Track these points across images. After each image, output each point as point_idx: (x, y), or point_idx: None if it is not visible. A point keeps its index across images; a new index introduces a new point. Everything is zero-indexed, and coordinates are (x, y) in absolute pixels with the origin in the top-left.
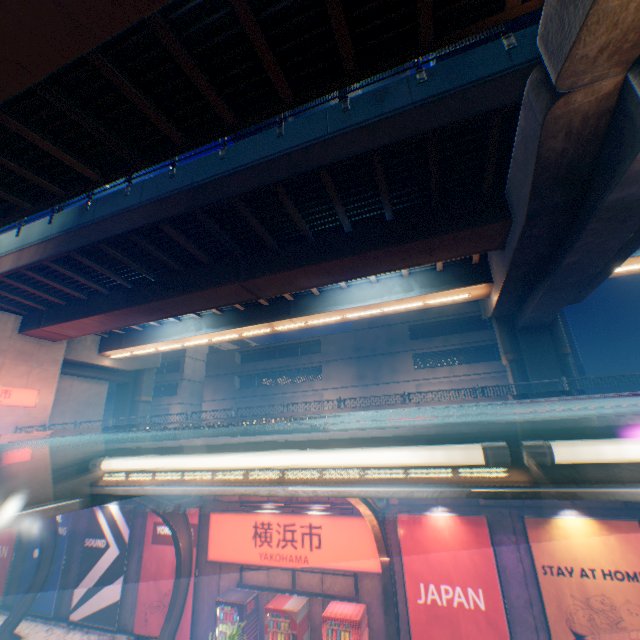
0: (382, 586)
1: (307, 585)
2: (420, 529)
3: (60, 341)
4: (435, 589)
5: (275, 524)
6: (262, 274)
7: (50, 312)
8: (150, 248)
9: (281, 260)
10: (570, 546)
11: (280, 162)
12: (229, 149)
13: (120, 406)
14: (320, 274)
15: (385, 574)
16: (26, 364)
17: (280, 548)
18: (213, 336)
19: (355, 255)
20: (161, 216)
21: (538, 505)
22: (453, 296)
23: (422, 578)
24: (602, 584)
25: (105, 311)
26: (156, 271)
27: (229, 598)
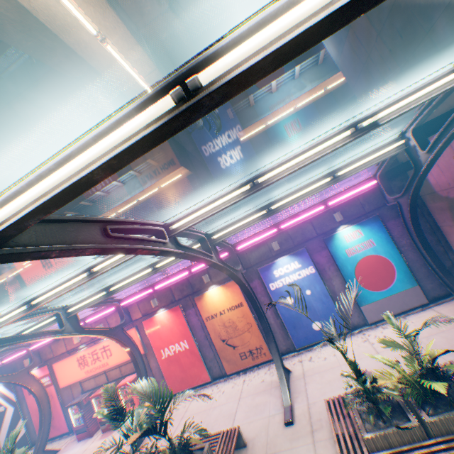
0: (132, 361)
1: (115, 374)
2: (154, 324)
3: None
4: (168, 348)
5: (88, 354)
6: None
7: None
8: None
9: None
10: (214, 302)
11: None
12: None
13: None
14: None
15: (132, 355)
16: None
17: (94, 364)
18: None
19: None
20: None
21: (200, 289)
22: (174, 178)
23: (161, 346)
24: (228, 313)
25: None
26: None
27: (75, 401)
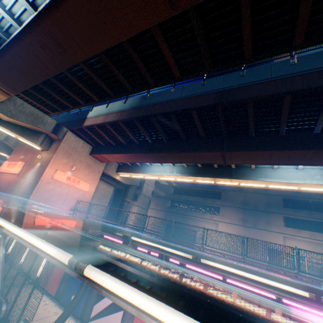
0: None
1: None
2: None
3: (103, 162)
4: None
5: None
6: (240, 149)
7: (106, 147)
8: (176, 123)
9: (255, 143)
10: None
11: (293, 79)
12: (247, 71)
13: (116, 200)
14: (281, 157)
15: None
16: (88, 170)
17: None
18: (177, 177)
19: (322, 149)
20: (194, 105)
21: None
22: None
23: None
24: None
25: (134, 152)
26: (168, 136)
27: None
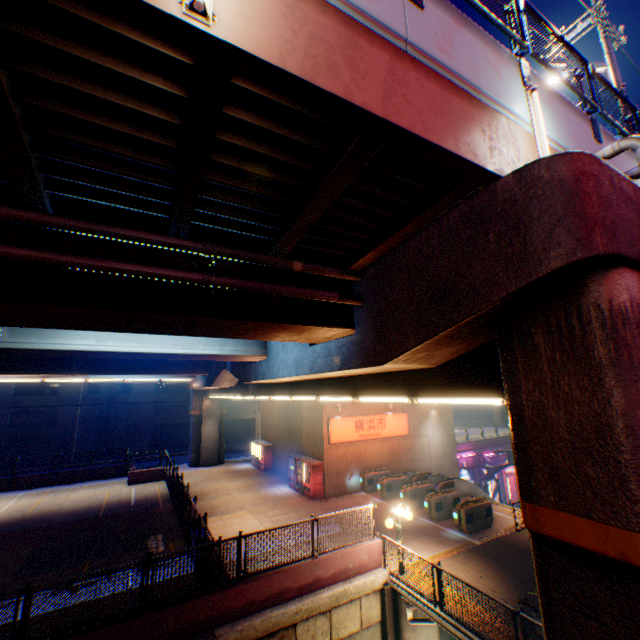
0: None
1: None
2: None
3: None
4: None
5: None
6: None
7: None
8: None
9: None
10: None
11: None
12: None
13: None
14: None
15: None
16: None
17: None
18: None
19: None
20: None
21: None
22: None
23: None
24: None
25: None
26: None
27: None
